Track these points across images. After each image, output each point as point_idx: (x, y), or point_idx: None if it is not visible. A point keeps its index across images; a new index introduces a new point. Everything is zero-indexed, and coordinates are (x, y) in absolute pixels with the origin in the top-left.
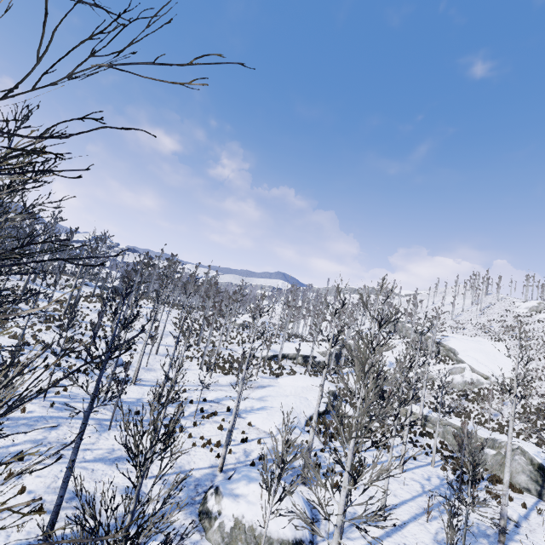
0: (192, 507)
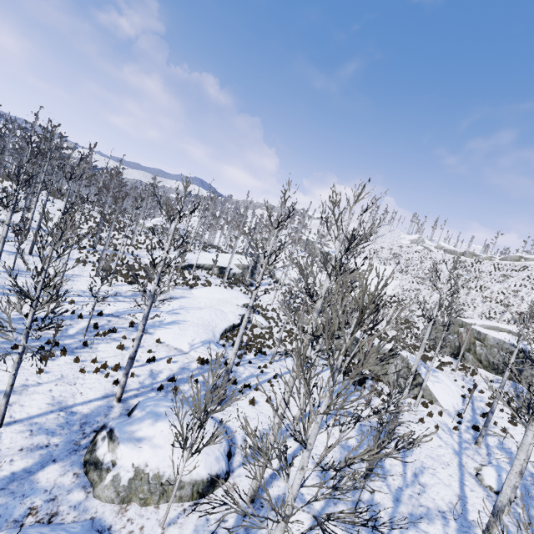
0: (75, 455)
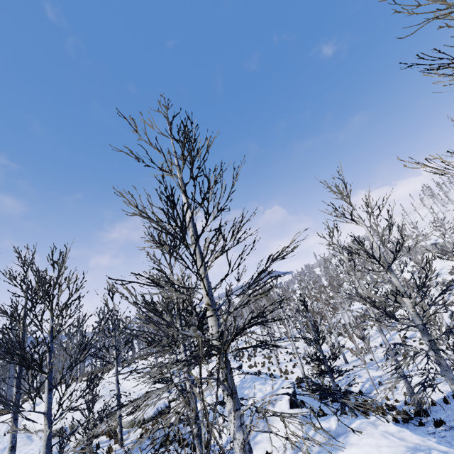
0: None
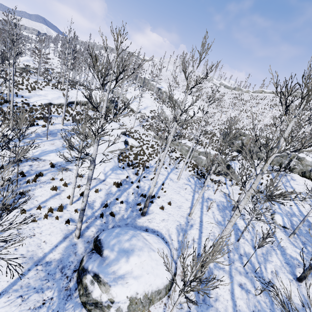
0: (71, 299)
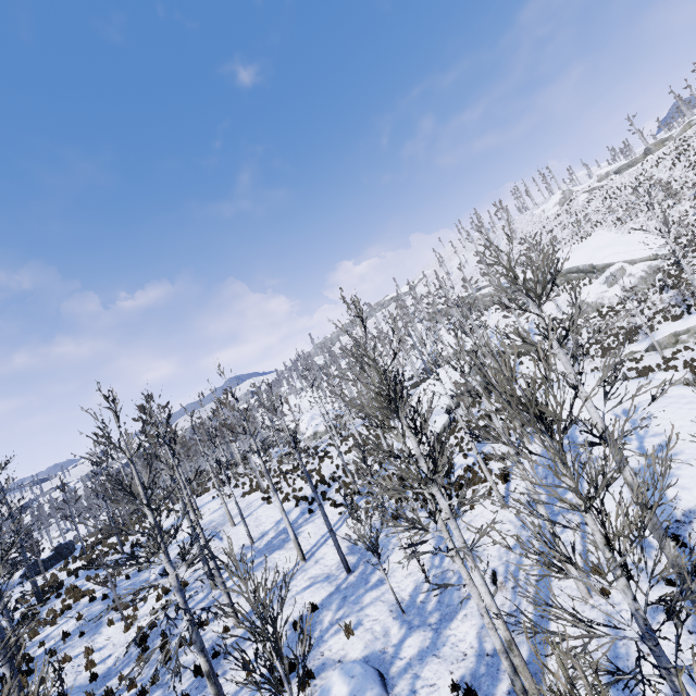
0: None
